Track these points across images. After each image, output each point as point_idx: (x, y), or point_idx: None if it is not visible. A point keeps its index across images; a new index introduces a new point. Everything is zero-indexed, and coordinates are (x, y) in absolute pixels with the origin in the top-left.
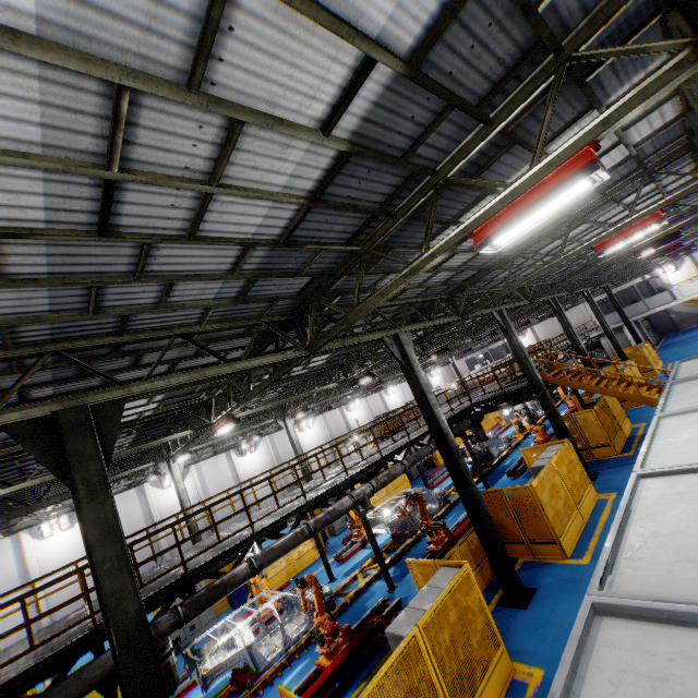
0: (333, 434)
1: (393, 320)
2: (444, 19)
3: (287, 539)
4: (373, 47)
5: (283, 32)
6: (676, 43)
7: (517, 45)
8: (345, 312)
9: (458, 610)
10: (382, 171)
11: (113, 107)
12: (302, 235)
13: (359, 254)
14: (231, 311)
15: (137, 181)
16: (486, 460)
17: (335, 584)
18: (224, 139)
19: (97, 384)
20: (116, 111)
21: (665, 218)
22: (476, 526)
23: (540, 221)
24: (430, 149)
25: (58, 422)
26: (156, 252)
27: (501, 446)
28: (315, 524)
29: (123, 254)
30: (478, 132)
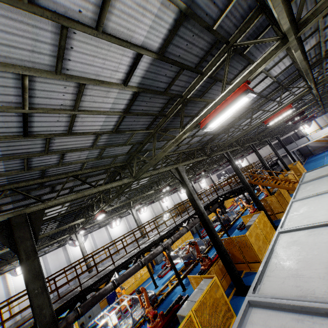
0: (156, 214)
1: (176, 160)
2: (170, 35)
3: (131, 269)
4: (139, 49)
5: (96, 46)
6: (275, 38)
7: (208, 42)
8: (149, 160)
9: (212, 300)
10: (156, 98)
11: (22, 83)
12: (124, 127)
13: (153, 133)
14: (96, 163)
15: (38, 112)
16: (227, 222)
17: (158, 289)
18: (77, 91)
19: (35, 201)
20: (23, 85)
21: (299, 105)
22: (220, 256)
23: (229, 116)
24: (177, 87)
25: (11, 223)
26: (54, 141)
27: (234, 215)
28: (144, 260)
29: (38, 143)
30: (198, 78)
